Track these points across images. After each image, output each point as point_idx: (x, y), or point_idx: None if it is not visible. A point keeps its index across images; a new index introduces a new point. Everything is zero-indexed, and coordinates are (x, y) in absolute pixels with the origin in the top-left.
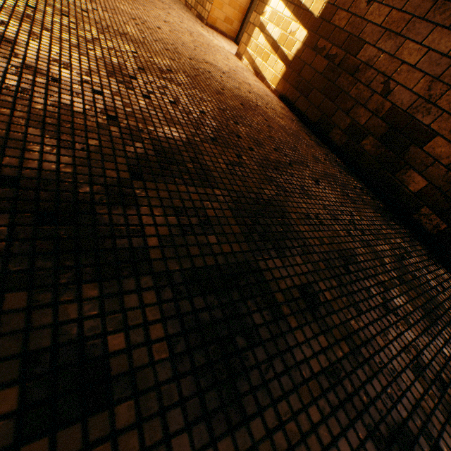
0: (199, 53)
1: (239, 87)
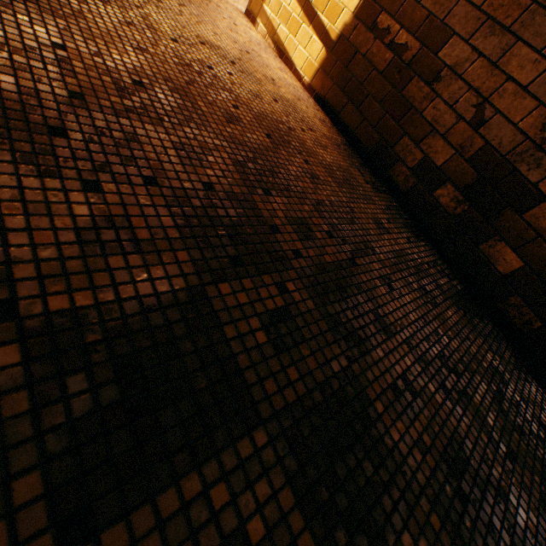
0: (189, 19)
1: (259, 92)
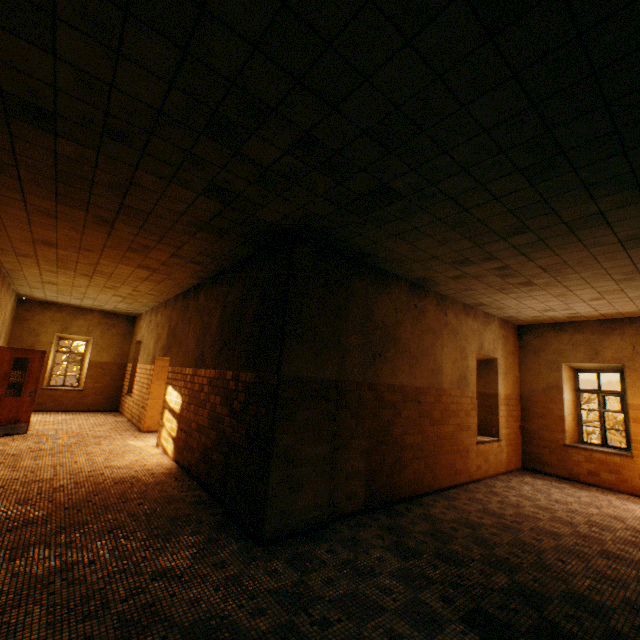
0: (107, 462)
1: (128, 471)
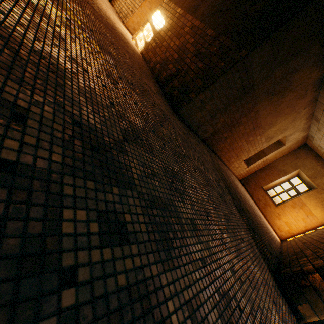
0: (114, 21)
1: (124, 35)
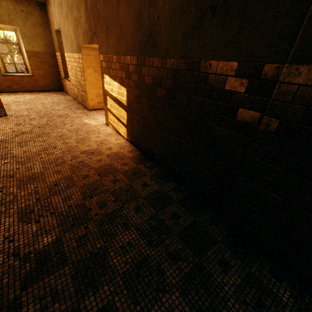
0: (79, 147)
1: (101, 158)
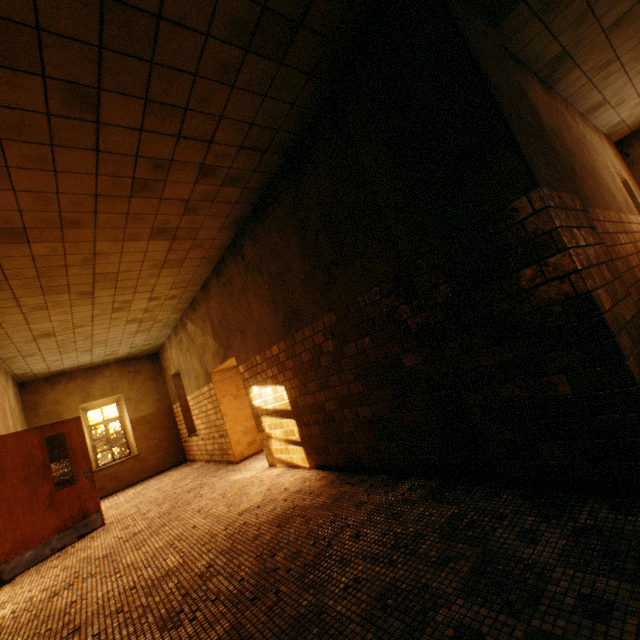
0: (234, 509)
1: (275, 506)
